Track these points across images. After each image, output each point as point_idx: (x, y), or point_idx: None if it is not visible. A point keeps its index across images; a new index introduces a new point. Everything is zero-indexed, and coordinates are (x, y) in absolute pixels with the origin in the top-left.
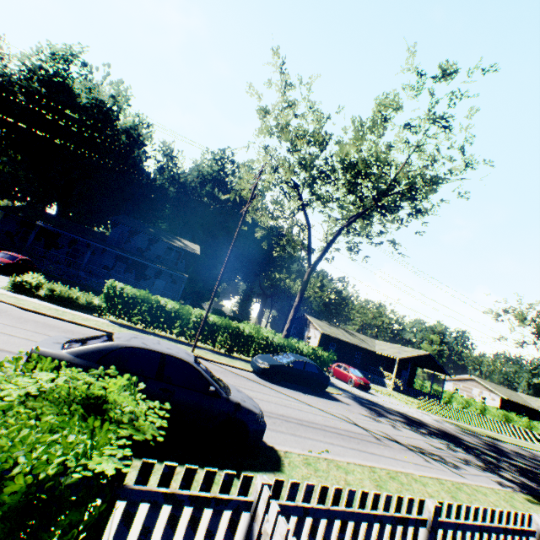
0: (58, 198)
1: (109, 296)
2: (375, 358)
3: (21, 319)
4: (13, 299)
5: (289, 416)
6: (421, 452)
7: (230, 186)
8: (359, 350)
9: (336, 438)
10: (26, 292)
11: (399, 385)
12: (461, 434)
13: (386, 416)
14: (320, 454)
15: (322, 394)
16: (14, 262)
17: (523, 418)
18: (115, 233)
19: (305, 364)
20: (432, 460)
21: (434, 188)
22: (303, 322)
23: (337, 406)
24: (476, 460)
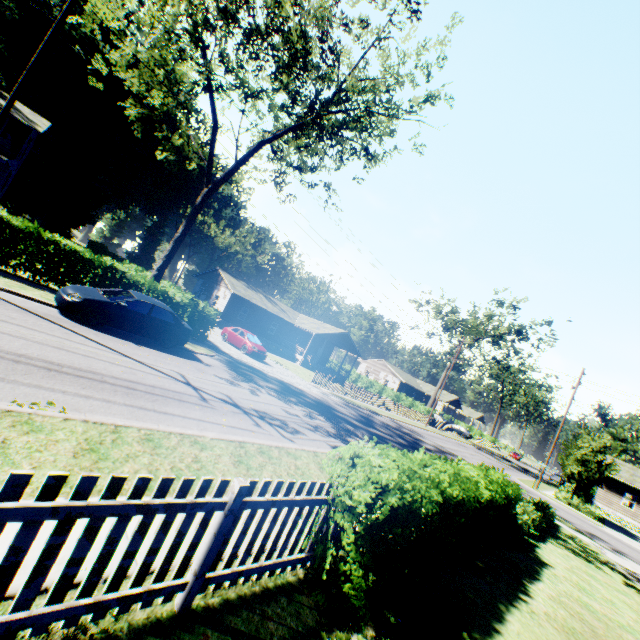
0: None
1: None
2: (293, 332)
3: None
4: None
5: (41, 358)
6: (260, 417)
7: None
8: (277, 321)
9: (112, 392)
10: None
11: (309, 361)
12: (340, 407)
13: (257, 382)
14: (5, 405)
15: (177, 351)
16: None
17: (410, 399)
18: None
19: (154, 308)
20: (267, 425)
21: (392, 130)
22: (215, 279)
23: (184, 364)
24: (331, 427)
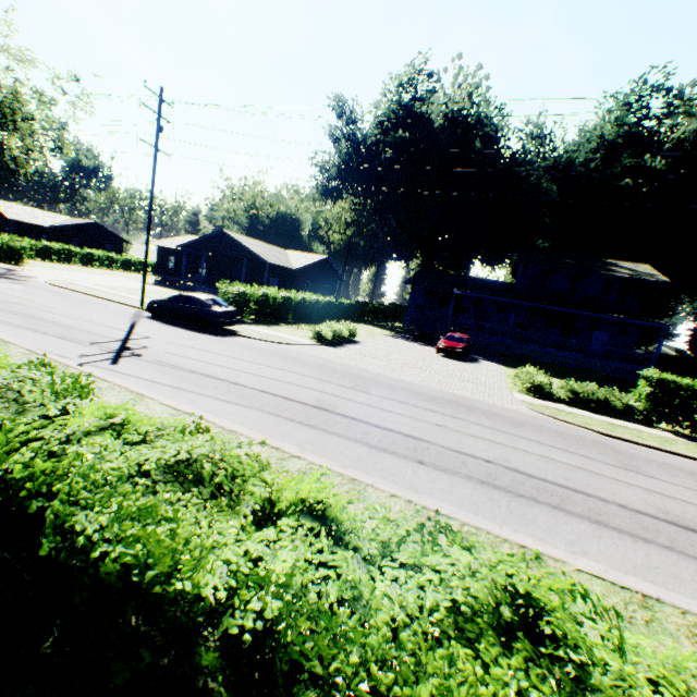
0: (421, 249)
1: (654, 396)
2: None
3: (649, 463)
4: (564, 414)
5: None
6: None
7: (671, 139)
8: None
9: None
10: (542, 395)
11: None
12: None
13: None
14: None
15: None
16: (464, 345)
17: None
18: (523, 279)
19: None
20: None
21: None
22: None
23: None
24: None
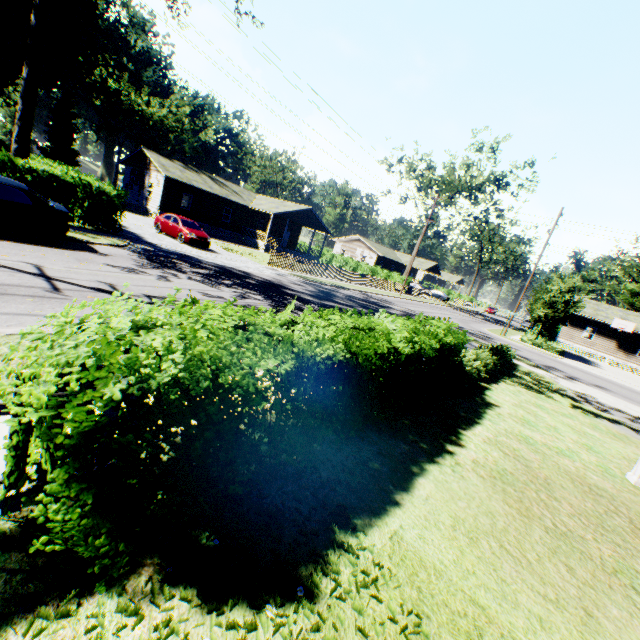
0: None
1: None
2: (251, 216)
3: None
4: None
5: None
6: (153, 303)
7: None
8: (229, 206)
9: None
10: None
11: (274, 246)
12: (296, 285)
13: (179, 269)
14: None
15: (58, 243)
16: None
17: (385, 271)
18: None
19: None
20: None
21: None
22: (142, 163)
23: (55, 255)
24: (267, 305)
